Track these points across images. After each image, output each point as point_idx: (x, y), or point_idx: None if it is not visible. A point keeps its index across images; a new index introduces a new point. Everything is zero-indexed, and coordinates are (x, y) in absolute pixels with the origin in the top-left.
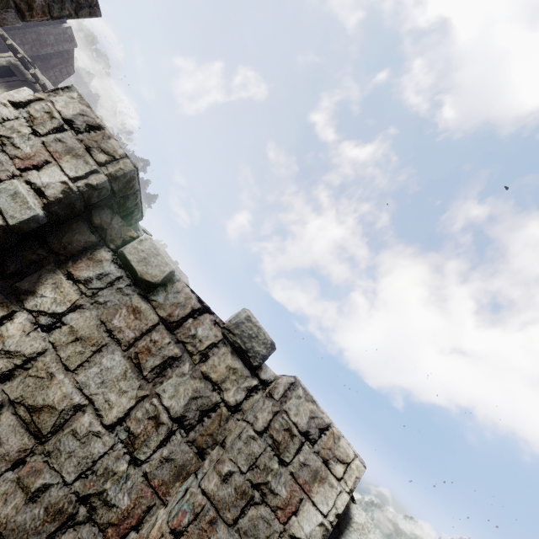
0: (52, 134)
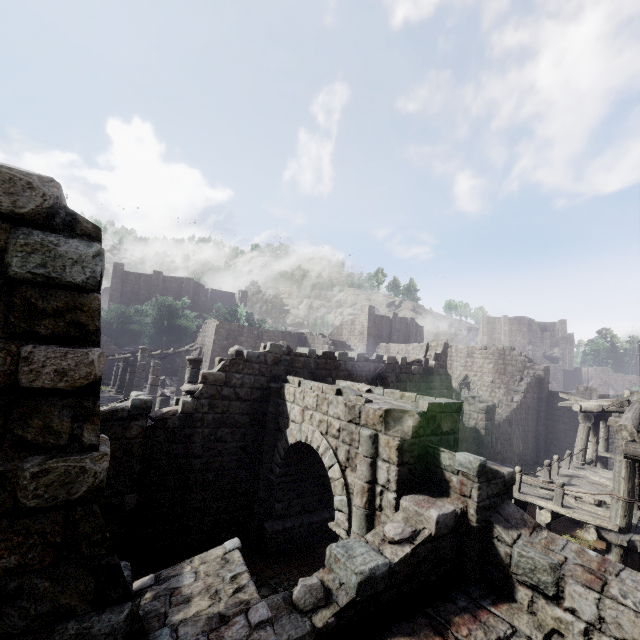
0: (586, 393)
